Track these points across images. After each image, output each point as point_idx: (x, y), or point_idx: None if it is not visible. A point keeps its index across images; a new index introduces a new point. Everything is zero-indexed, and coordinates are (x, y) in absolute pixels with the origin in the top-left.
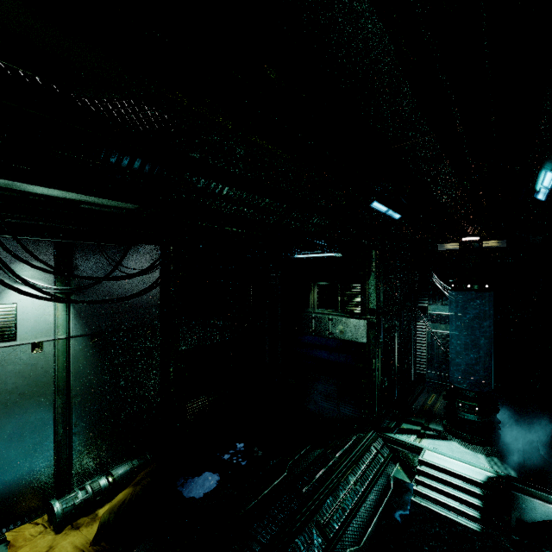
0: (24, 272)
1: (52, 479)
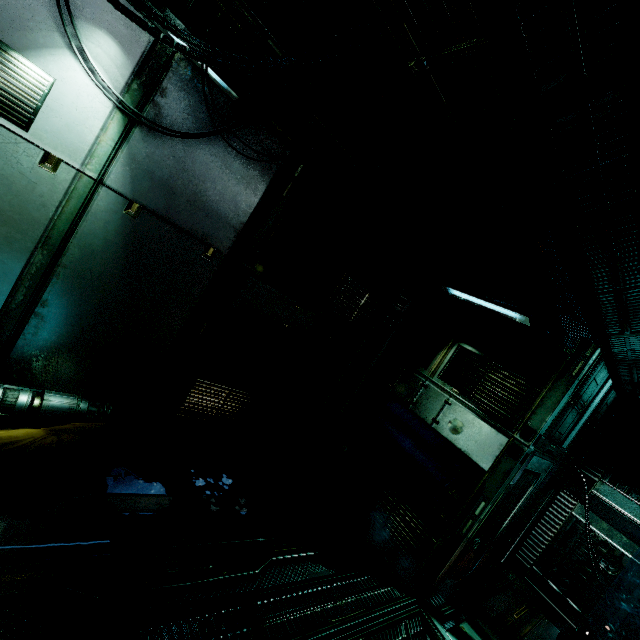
0: (89, 43)
1: None
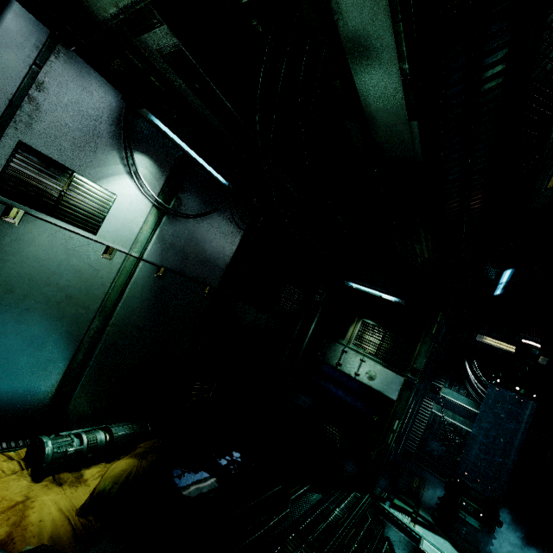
0: (140, 168)
1: (43, 410)
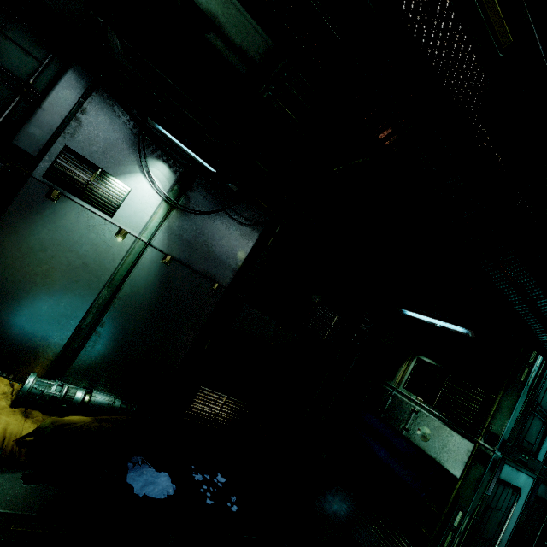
0: (153, 169)
1: (53, 358)
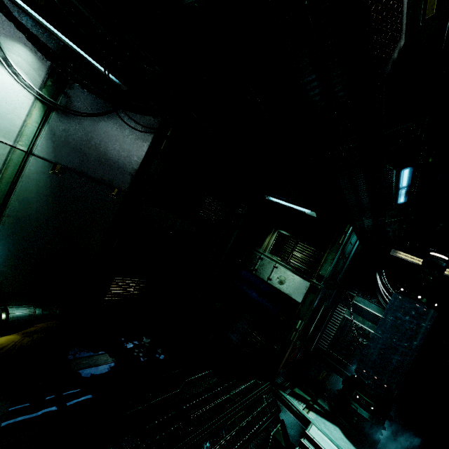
0: (11, 54)
1: None
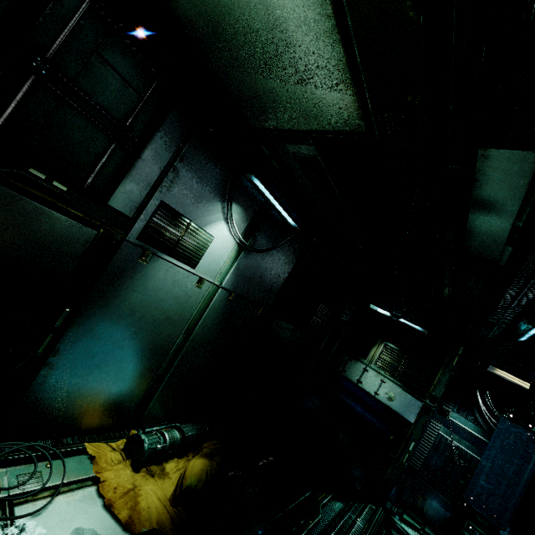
0: (233, 214)
1: (133, 408)
